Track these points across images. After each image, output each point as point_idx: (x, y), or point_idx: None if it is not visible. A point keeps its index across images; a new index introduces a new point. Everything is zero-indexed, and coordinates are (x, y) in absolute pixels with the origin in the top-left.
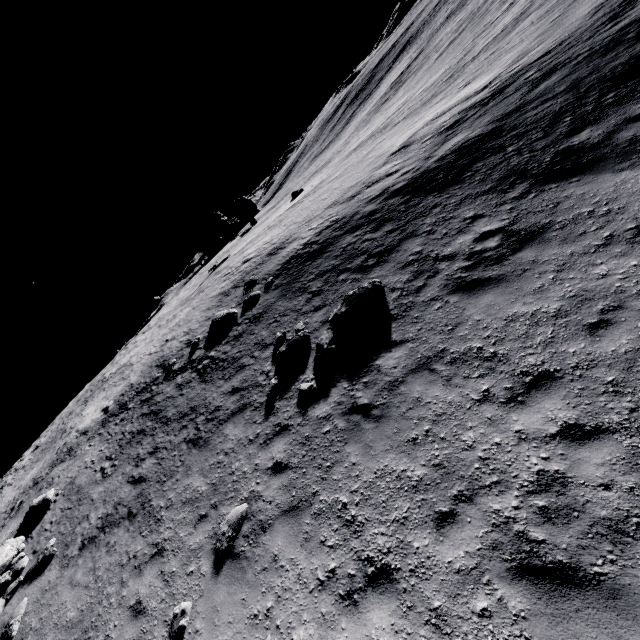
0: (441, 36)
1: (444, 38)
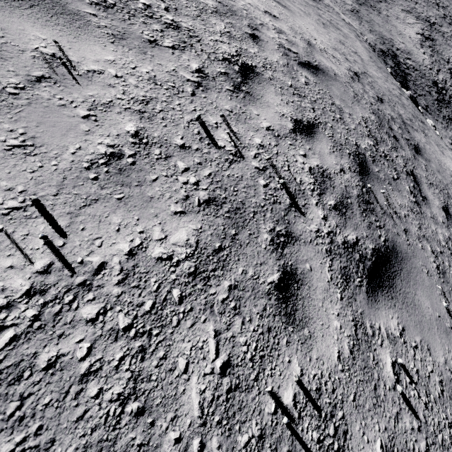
0: None
1: None
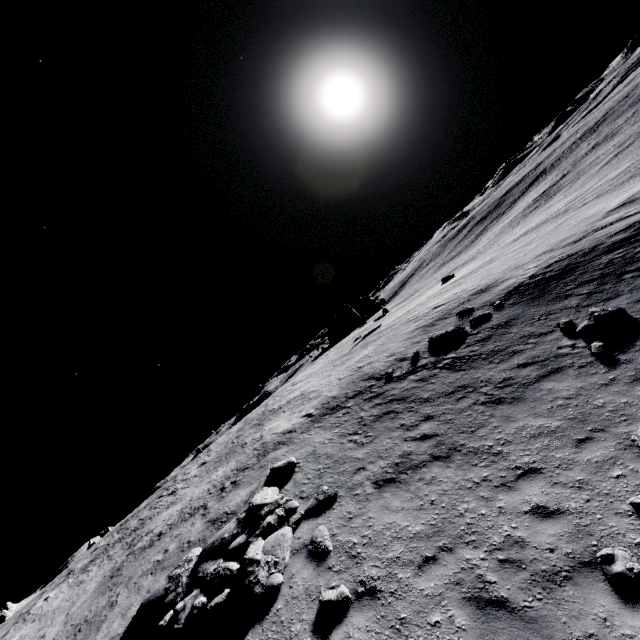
0: (594, 157)
1: (600, 156)
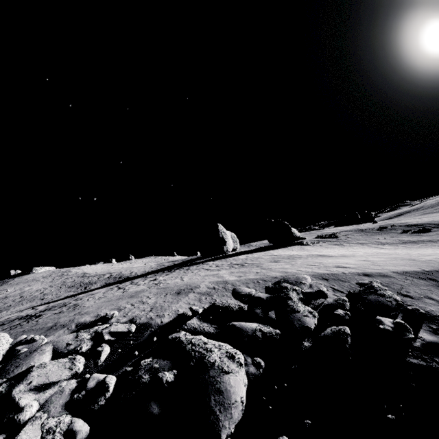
0: None
1: None
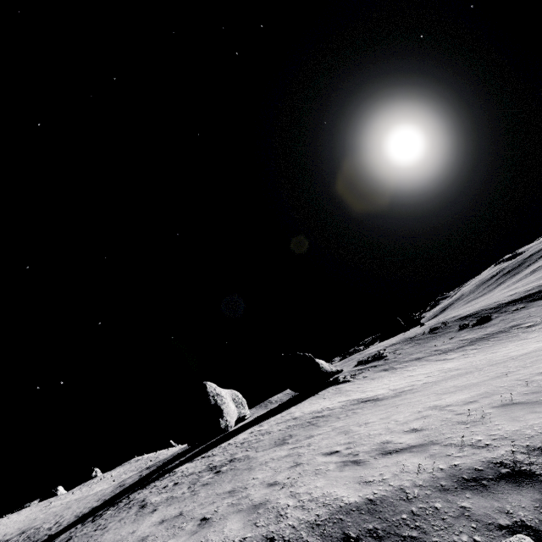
0: None
1: None
